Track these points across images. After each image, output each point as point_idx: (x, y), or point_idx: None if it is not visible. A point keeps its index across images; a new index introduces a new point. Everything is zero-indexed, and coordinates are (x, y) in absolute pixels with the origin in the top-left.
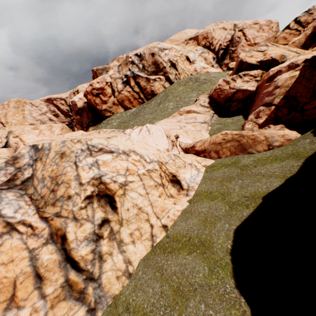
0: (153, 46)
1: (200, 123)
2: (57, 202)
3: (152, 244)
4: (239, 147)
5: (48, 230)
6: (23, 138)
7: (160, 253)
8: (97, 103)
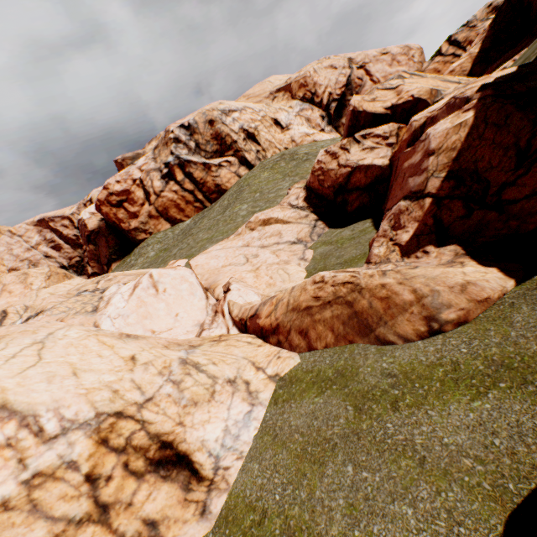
0: (211, 107)
1: (289, 244)
2: None
3: None
4: (354, 322)
5: None
6: None
7: None
8: (121, 219)
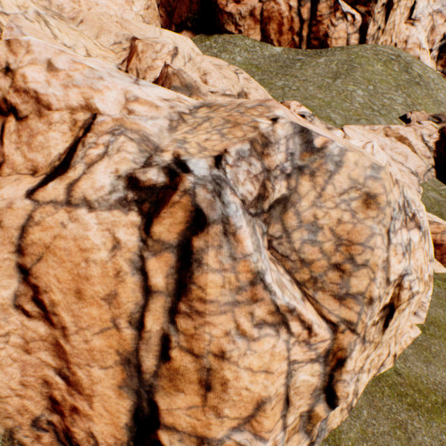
0: None
1: (410, 172)
2: (350, 299)
3: (375, 373)
4: None
5: (328, 344)
6: None
7: (393, 397)
8: None
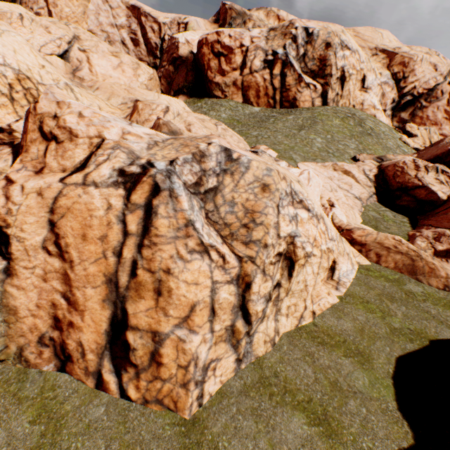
0: (336, 31)
1: (354, 197)
2: (252, 244)
3: (297, 324)
4: (409, 267)
5: (237, 270)
6: (92, 60)
7: (308, 339)
8: (210, 67)
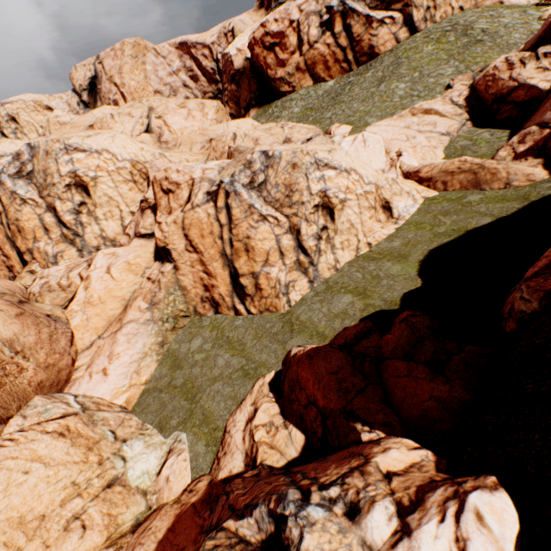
0: None
1: (439, 135)
2: (293, 205)
3: (356, 255)
4: (473, 182)
5: (288, 224)
6: (168, 122)
7: (363, 260)
8: (268, 65)
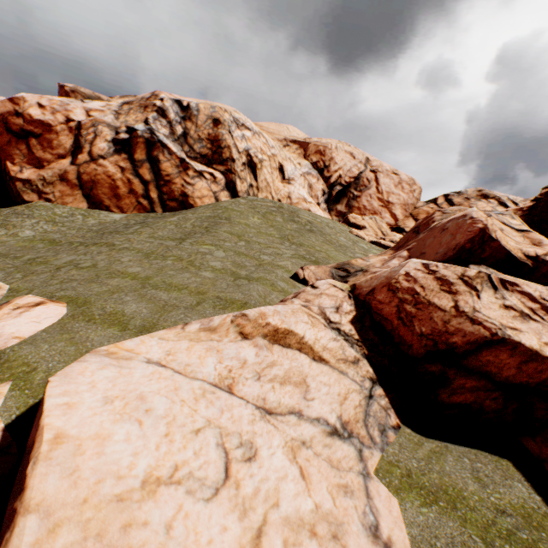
0: (225, 108)
1: (327, 433)
2: None
3: None
4: None
5: None
6: None
7: None
8: (12, 155)
